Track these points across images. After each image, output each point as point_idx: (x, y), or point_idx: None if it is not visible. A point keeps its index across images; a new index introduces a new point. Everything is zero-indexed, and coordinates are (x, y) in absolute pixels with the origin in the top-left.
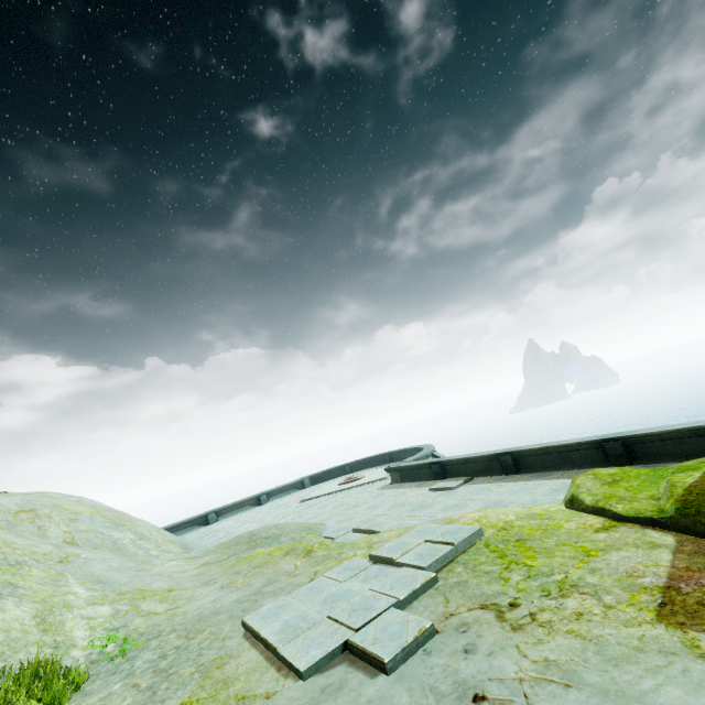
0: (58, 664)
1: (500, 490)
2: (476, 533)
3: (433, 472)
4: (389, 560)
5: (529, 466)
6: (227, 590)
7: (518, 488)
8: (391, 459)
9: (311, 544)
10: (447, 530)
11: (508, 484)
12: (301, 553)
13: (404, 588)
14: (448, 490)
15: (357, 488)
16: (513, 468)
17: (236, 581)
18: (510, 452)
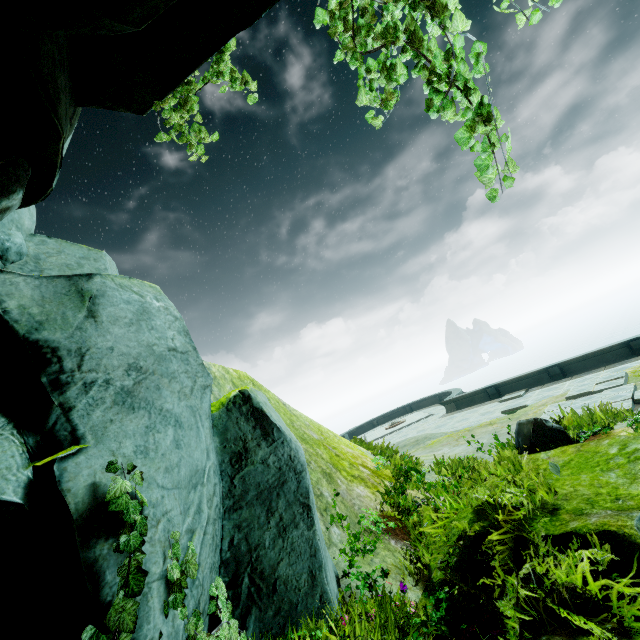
0: (452, 461)
1: (567, 384)
2: (626, 373)
3: (489, 394)
4: (587, 392)
5: (572, 371)
6: (465, 444)
7: (581, 380)
8: (411, 409)
9: (478, 425)
10: (603, 378)
11: (567, 382)
12: (483, 426)
13: (626, 389)
14: (518, 397)
15: (414, 424)
16: (561, 375)
17: (458, 443)
18: (557, 364)
